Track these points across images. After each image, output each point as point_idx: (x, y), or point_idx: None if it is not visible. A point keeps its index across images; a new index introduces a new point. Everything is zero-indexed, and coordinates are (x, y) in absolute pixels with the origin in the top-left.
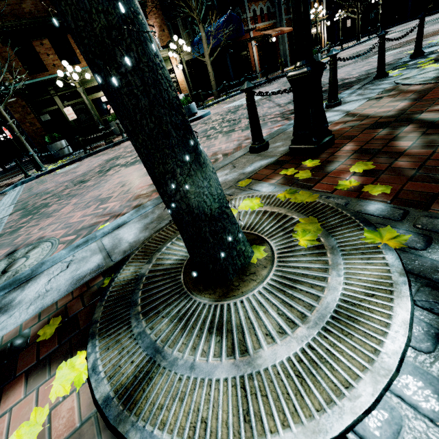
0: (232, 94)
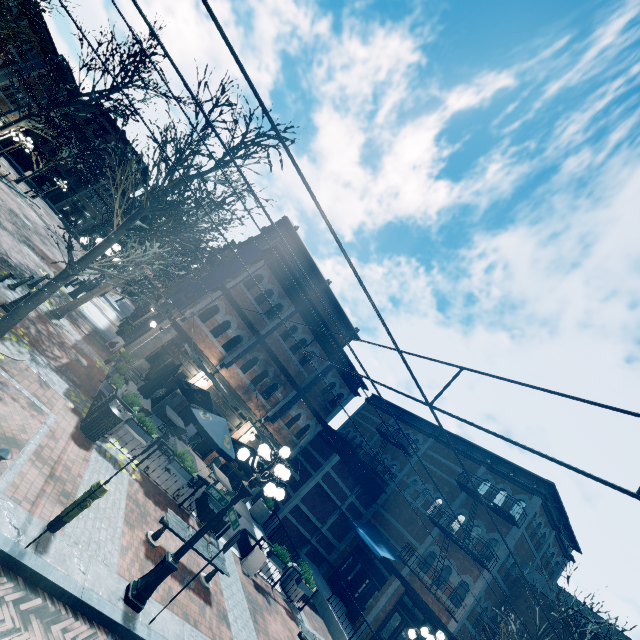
0: None
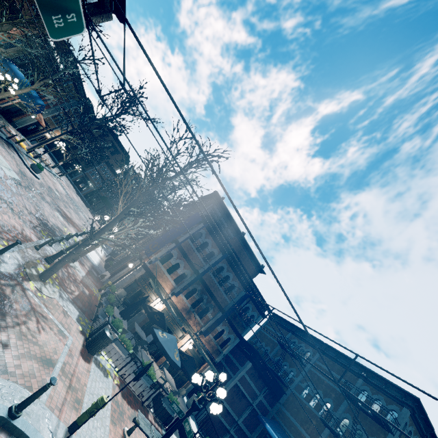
0: None
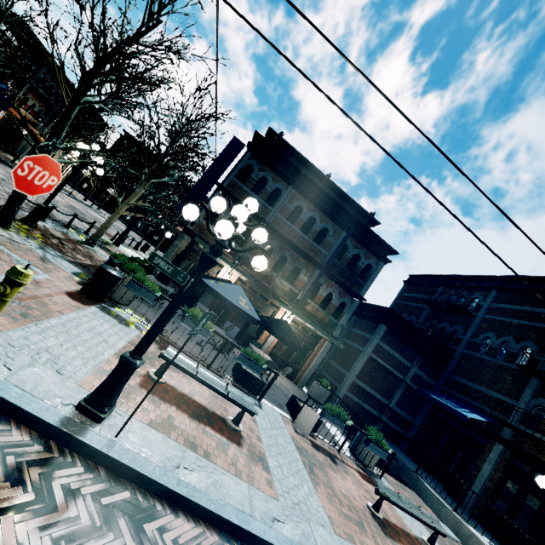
0: None
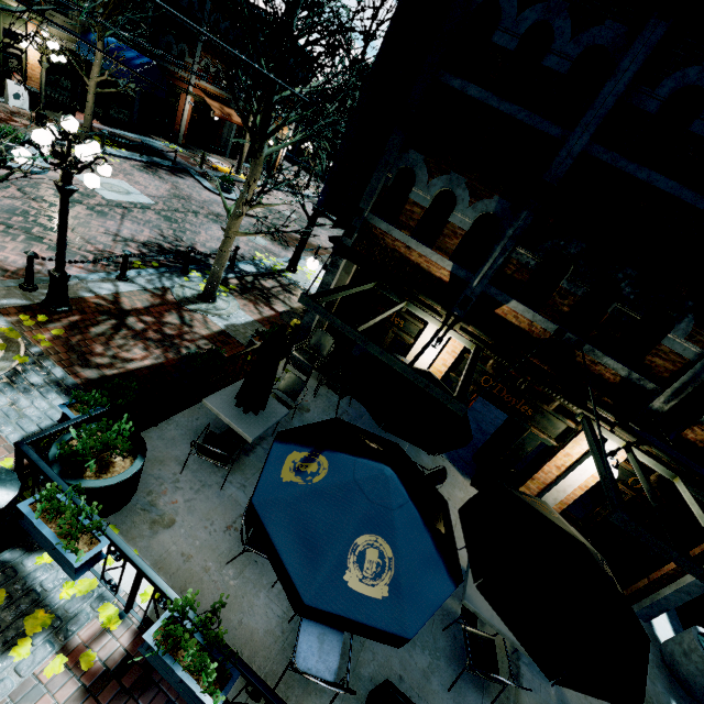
0: (111, 151)
